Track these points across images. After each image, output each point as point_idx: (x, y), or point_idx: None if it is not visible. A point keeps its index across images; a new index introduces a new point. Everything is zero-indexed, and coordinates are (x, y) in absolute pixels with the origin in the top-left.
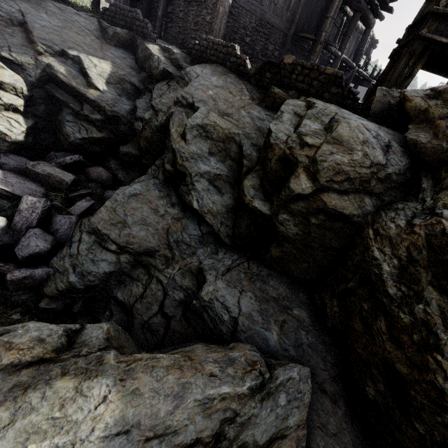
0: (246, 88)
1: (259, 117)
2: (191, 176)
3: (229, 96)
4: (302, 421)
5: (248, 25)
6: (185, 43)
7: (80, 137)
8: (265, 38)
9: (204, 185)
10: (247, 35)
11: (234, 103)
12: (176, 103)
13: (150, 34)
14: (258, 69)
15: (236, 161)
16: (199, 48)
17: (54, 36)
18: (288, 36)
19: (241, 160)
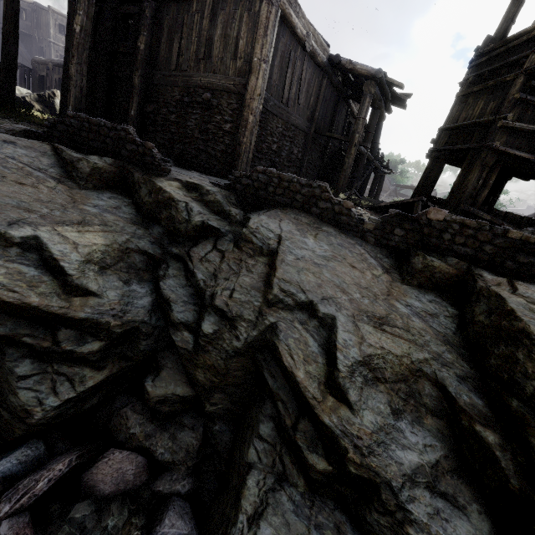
0: (366, 252)
1: (427, 312)
2: (392, 487)
3: (356, 274)
4: None
5: (274, 131)
6: (187, 154)
7: (58, 403)
8: (290, 142)
9: (425, 502)
10: (274, 142)
11: (372, 289)
12: (272, 303)
13: (158, 164)
14: (379, 223)
15: (441, 414)
16: (250, 183)
17: None
18: (309, 135)
19: (459, 418)
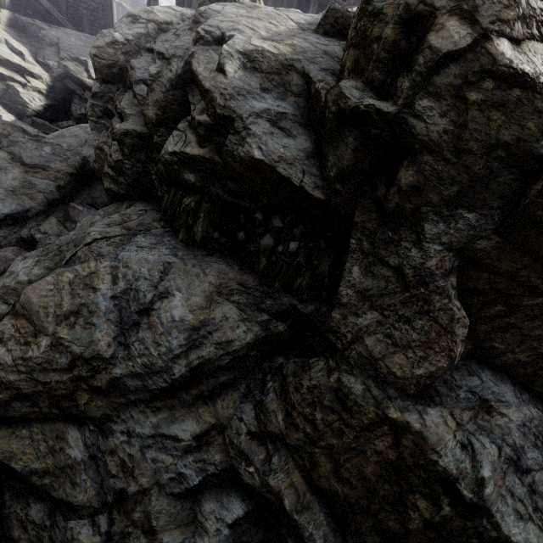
0: None
1: None
2: None
3: None
4: (63, 171)
5: None
6: None
7: (80, 113)
8: None
9: None
10: None
11: None
12: None
13: None
14: None
15: None
16: None
17: (74, 50)
18: None
19: None
